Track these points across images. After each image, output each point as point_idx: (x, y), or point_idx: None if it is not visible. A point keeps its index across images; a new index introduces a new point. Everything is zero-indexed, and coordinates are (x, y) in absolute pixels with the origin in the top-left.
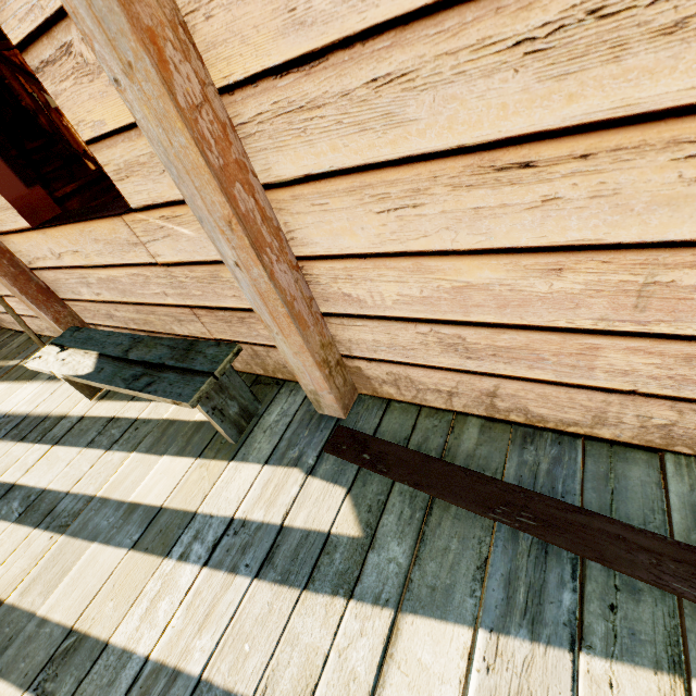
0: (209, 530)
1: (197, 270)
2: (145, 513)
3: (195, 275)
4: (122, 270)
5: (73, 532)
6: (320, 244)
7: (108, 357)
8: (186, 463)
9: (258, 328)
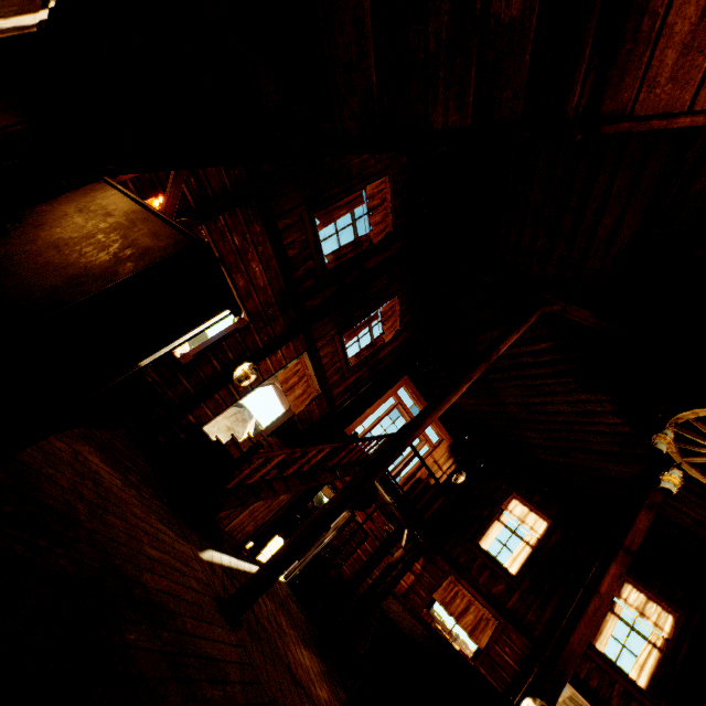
0: None
1: None
2: None
3: None
4: None
5: None
6: None
7: None
8: None
9: None
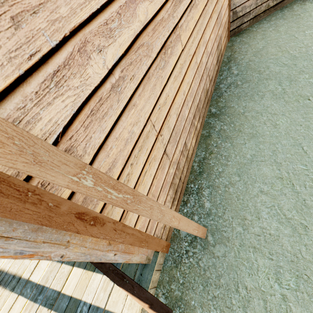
0: None
1: None
2: None
3: None
4: None
5: None
6: None
7: None
8: None
9: None
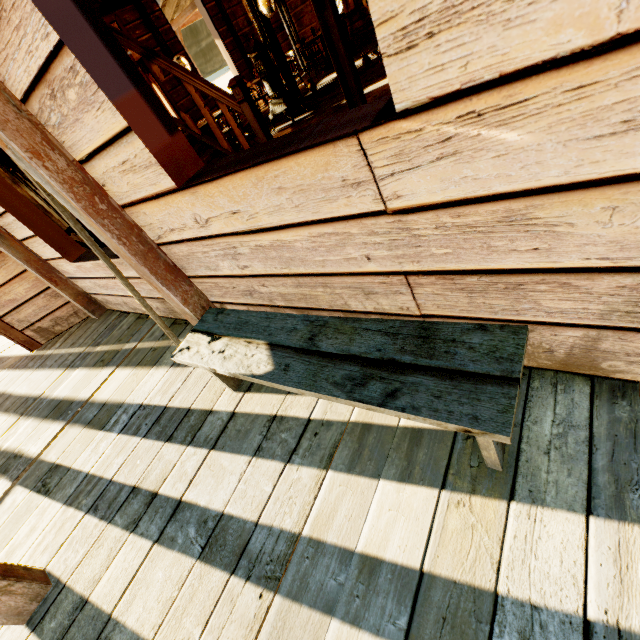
0: (546, 636)
1: (474, 212)
2: (396, 579)
3: (460, 222)
4: (303, 230)
5: (290, 592)
6: None
7: (285, 348)
8: (425, 497)
9: (541, 299)
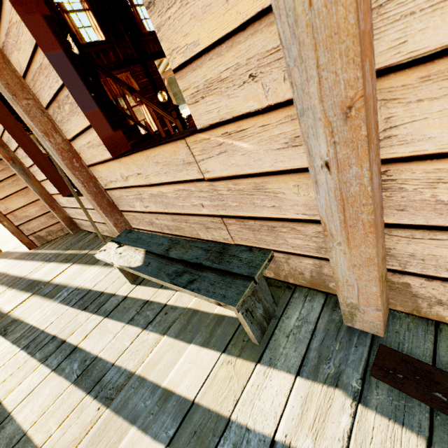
0: (247, 447)
1: (241, 182)
2: (178, 405)
3: (237, 188)
4: (171, 186)
5: (116, 407)
6: (435, 139)
7: (152, 254)
8: (212, 356)
9: (286, 237)
